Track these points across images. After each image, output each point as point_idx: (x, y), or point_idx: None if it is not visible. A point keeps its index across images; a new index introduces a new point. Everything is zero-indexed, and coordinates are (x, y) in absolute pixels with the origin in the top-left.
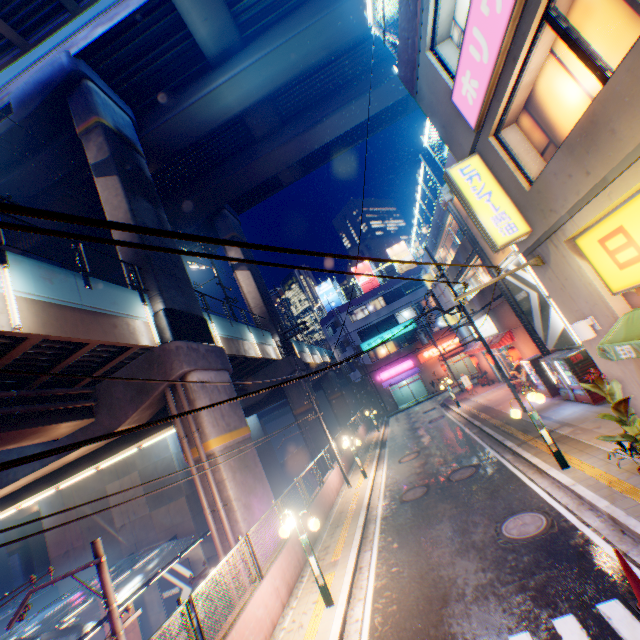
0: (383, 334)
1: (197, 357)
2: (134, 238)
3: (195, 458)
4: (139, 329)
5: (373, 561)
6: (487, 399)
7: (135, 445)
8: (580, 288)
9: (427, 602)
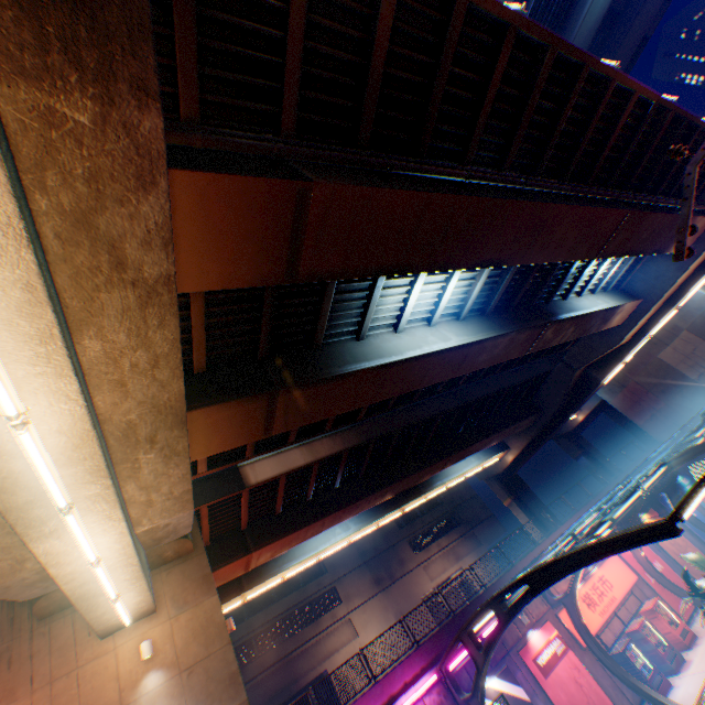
0: None
1: None
2: None
3: None
4: None
5: None
6: None
7: None
8: None
9: None
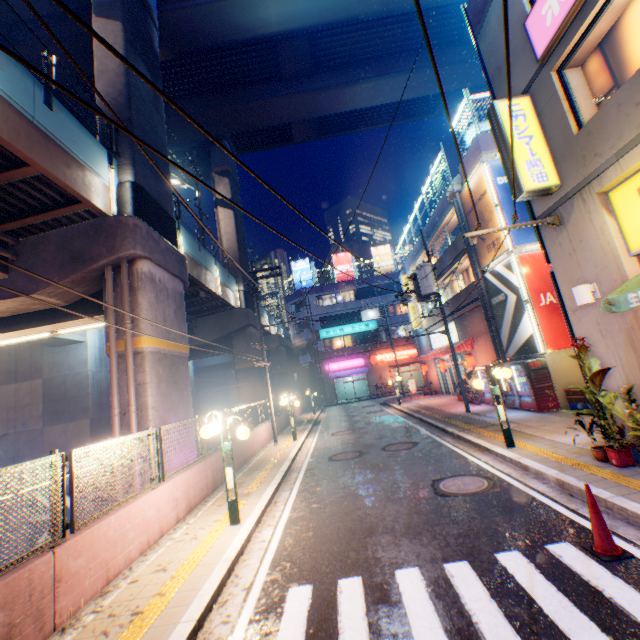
0: (344, 326)
1: (155, 248)
2: (121, 96)
3: (119, 352)
4: (96, 187)
5: (292, 498)
6: (429, 402)
7: (49, 327)
8: (594, 250)
9: (350, 532)
